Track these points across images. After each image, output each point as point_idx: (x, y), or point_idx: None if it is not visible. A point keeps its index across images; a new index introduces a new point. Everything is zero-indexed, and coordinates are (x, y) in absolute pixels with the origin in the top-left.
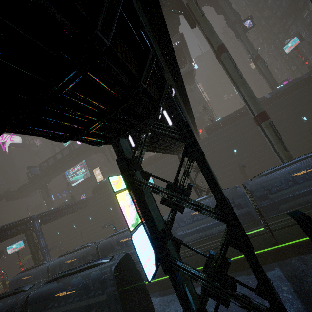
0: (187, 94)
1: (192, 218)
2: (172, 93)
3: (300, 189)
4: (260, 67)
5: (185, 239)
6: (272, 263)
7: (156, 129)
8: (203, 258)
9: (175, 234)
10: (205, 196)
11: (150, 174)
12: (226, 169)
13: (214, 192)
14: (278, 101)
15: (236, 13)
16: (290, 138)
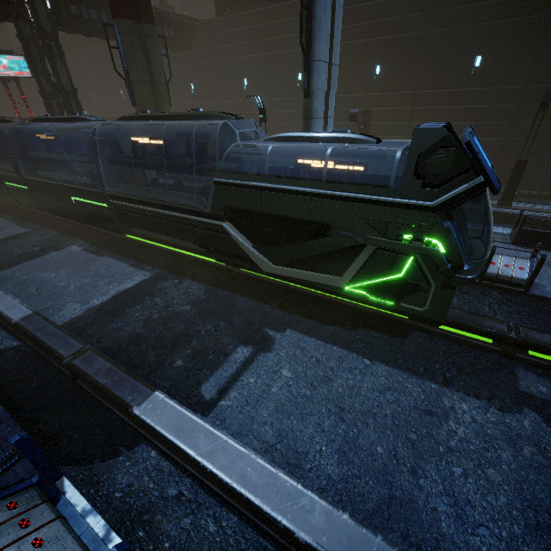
0: None
1: None
2: None
3: None
4: None
5: None
6: (41, 226)
7: None
8: (0, 193)
9: (4, 157)
10: None
11: None
12: None
13: None
14: None
15: None
16: None
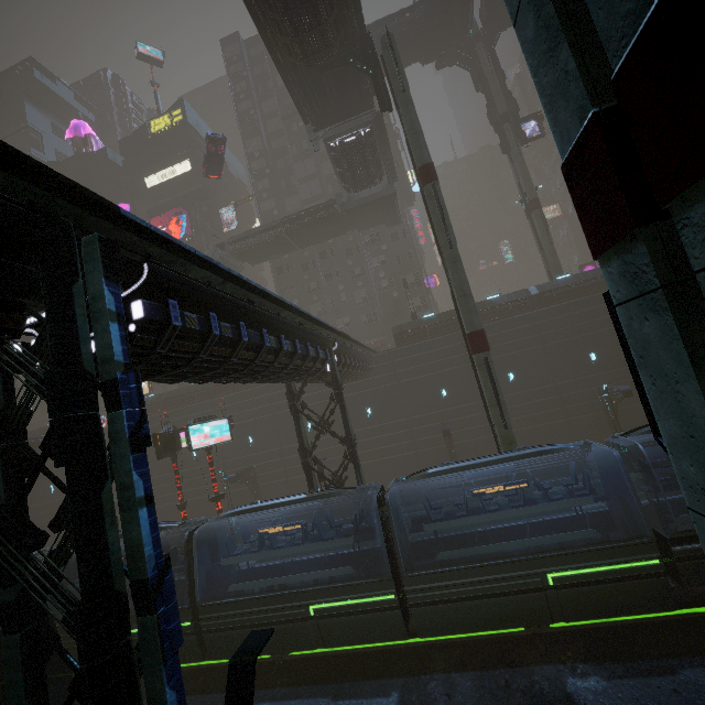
0: (234, 274)
1: (261, 540)
2: (143, 276)
3: (502, 520)
4: (535, 224)
5: (233, 586)
6: (395, 677)
7: (5, 367)
8: None
9: (226, 567)
10: (302, 495)
11: (31, 459)
12: (417, 430)
13: (77, 556)
14: (549, 308)
15: (510, 99)
16: (557, 392)
